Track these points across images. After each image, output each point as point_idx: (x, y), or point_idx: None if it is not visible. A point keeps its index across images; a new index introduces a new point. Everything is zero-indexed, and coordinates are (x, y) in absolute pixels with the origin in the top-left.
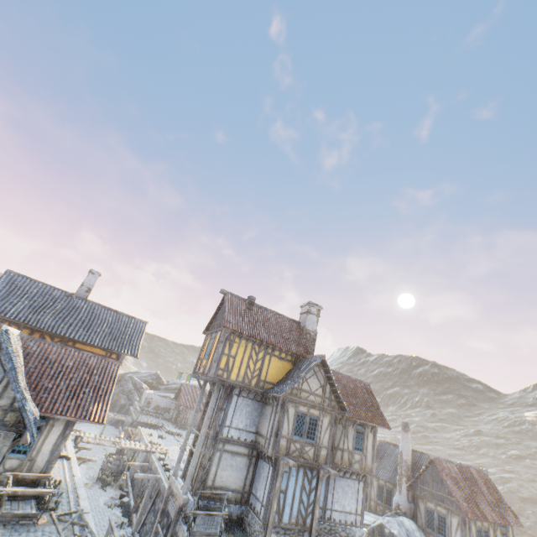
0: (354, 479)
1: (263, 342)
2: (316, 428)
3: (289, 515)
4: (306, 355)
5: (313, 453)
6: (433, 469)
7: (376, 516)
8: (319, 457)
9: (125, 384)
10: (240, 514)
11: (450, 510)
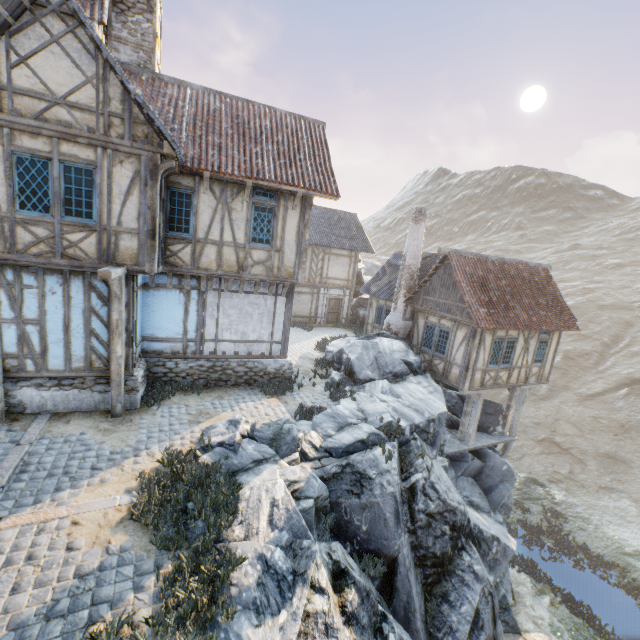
0: (265, 294)
1: None
2: (94, 192)
3: (66, 358)
4: None
5: (96, 246)
6: (446, 270)
7: None
8: (117, 254)
9: None
10: None
11: (457, 322)
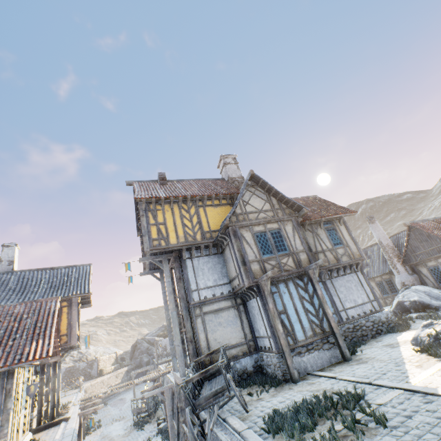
0: (350, 273)
1: (187, 197)
2: (283, 239)
3: (303, 331)
4: (239, 190)
5: (293, 262)
6: (415, 233)
7: (390, 306)
8: (301, 263)
9: (141, 346)
10: (255, 363)
11: None
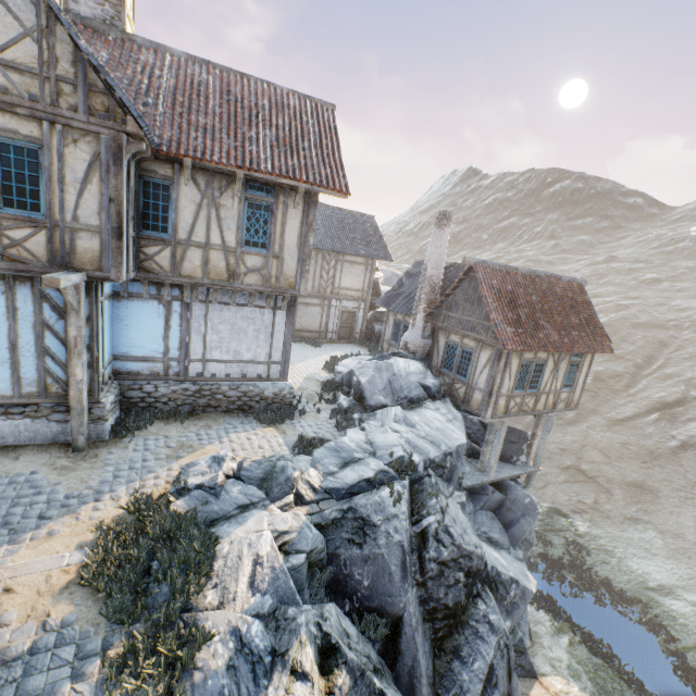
0: (261, 307)
1: None
2: (41, 178)
3: (14, 382)
4: None
5: (46, 246)
6: (471, 283)
7: None
8: (73, 257)
9: None
10: None
11: (481, 342)
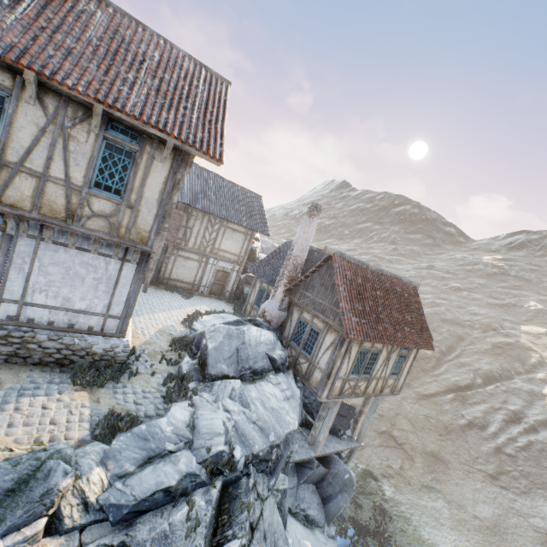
0: (107, 256)
1: None
2: None
3: None
4: None
5: None
6: (328, 270)
7: None
8: None
9: None
10: None
11: (329, 325)
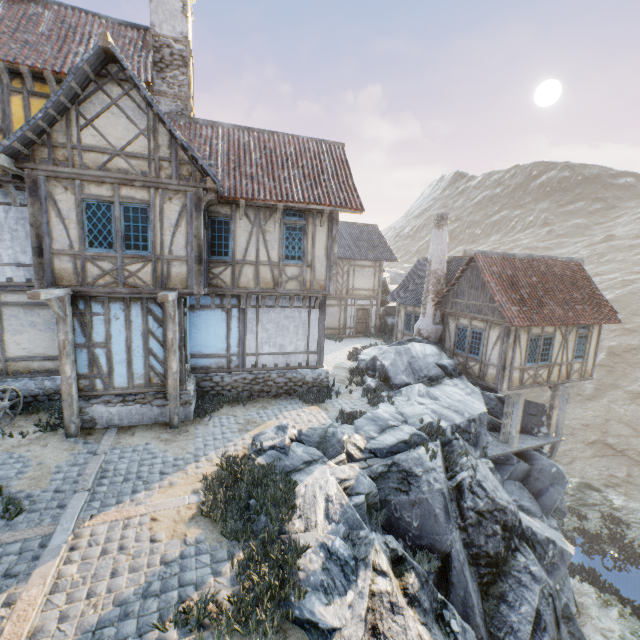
0: (299, 307)
1: None
2: (149, 227)
3: (129, 376)
4: None
5: (152, 274)
6: (473, 272)
7: None
8: (169, 280)
9: None
10: None
11: (489, 322)
